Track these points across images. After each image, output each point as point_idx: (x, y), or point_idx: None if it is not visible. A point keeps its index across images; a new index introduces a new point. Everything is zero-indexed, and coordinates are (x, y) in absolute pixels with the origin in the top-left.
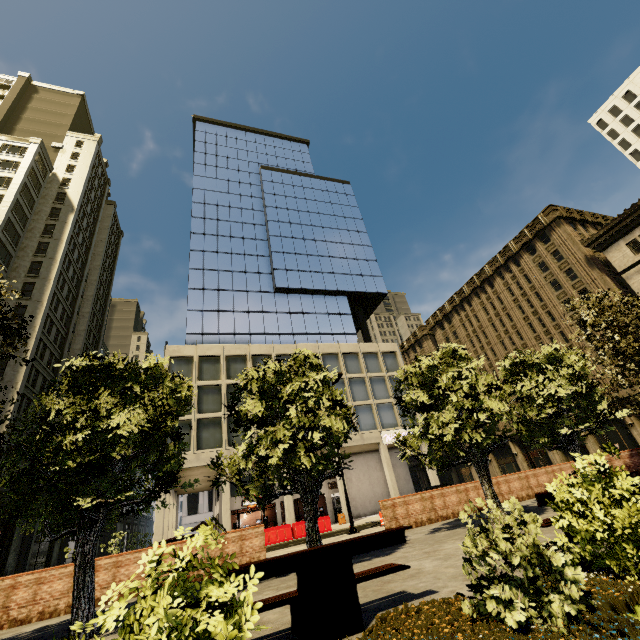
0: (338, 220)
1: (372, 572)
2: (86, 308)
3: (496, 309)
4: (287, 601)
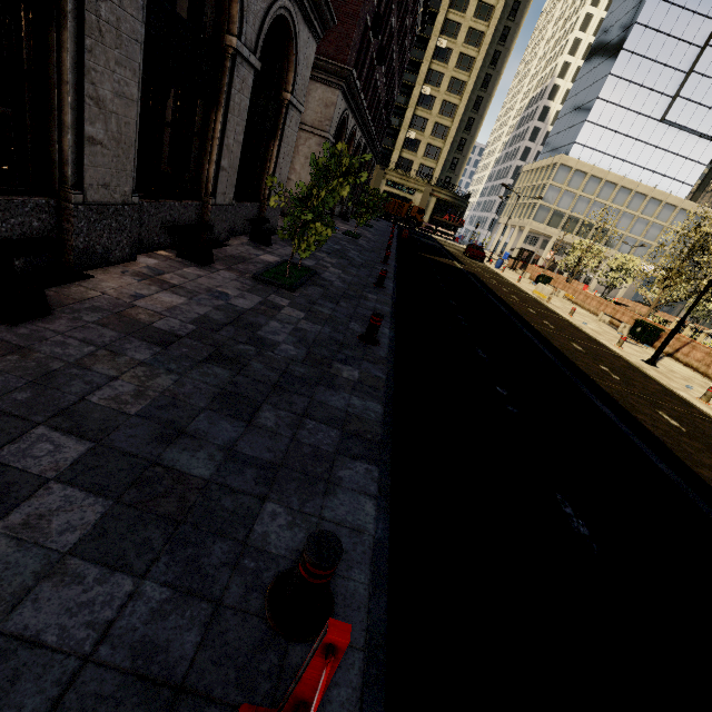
0: None
1: None
2: None
3: None
4: None
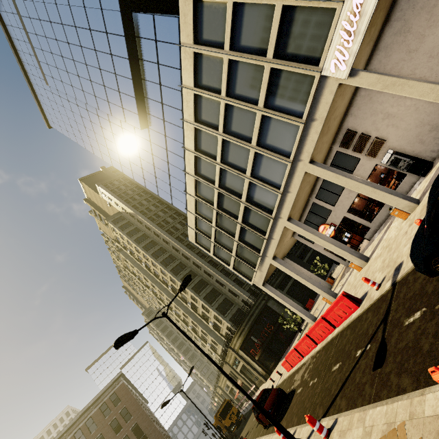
0: None
1: None
2: None
3: None
4: None
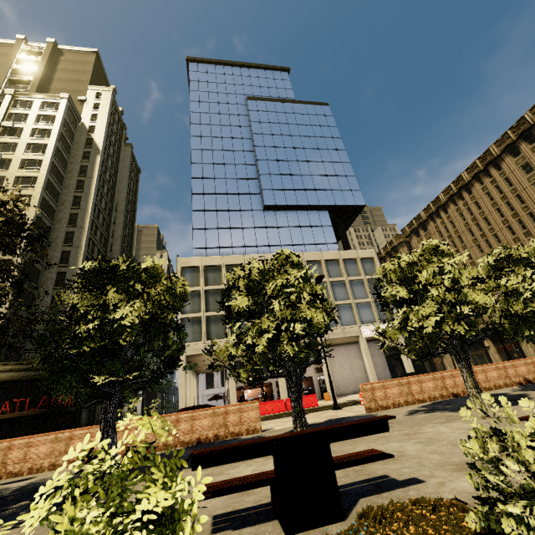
0: (318, 141)
1: (353, 458)
2: (118, 232)
3: (473, 214)
4: (264, 483)
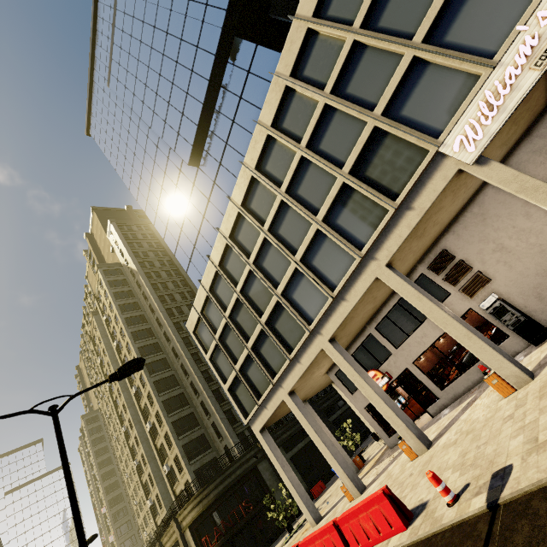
0: None
1: None
2: None
3: None
4: None
